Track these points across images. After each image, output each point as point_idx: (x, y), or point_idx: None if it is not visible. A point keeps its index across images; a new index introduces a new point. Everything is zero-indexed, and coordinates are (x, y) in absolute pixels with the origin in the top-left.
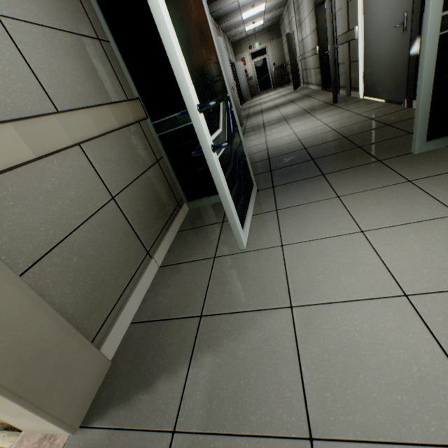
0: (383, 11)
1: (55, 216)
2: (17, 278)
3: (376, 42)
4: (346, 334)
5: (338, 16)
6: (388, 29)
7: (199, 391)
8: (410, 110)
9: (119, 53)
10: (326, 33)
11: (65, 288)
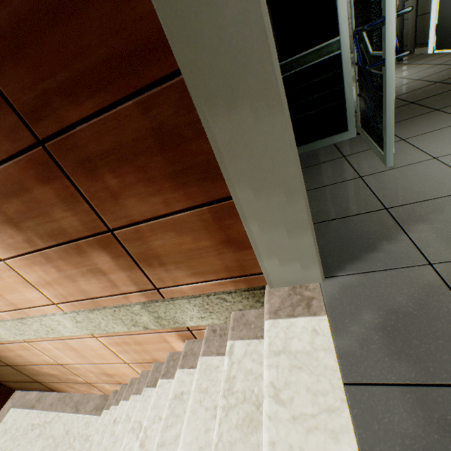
0: None
1: None
2: None
3: None
4: None
5: None
6: None
7: (433, 243)
8: None
9: None
10: None
11: None
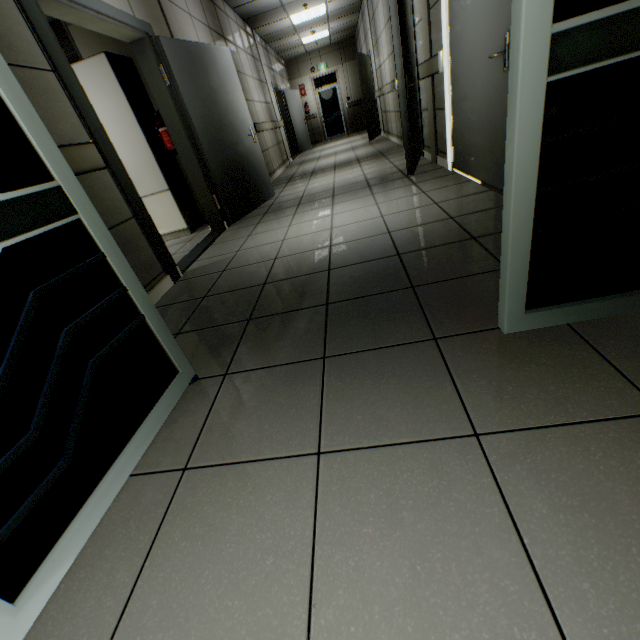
0: (475, 27)
1: None
2: None
3: (467, 81)
4: None
5: (418, 32)
6: (484, 61)
7: None
8: None
9: None
10: None
11: None
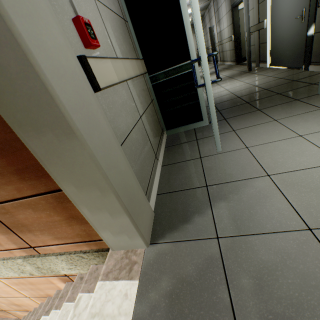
0: (286, 8)
1: (124, 120)
2: (121, 148)
3: (280, 29)
4: (311, 183)
5: (250, 13)
6: (290, 20)
7: (224, 219)
8: (307, 72)
9: (133, 29)
10: (239, 26)
11: (132, 163)
